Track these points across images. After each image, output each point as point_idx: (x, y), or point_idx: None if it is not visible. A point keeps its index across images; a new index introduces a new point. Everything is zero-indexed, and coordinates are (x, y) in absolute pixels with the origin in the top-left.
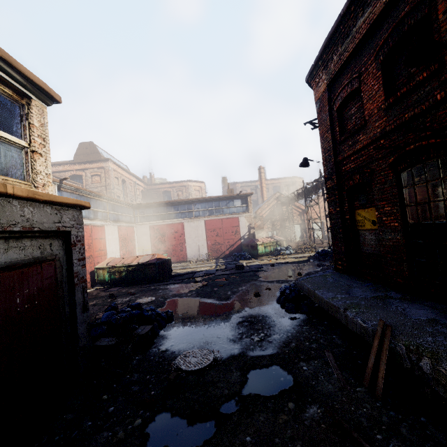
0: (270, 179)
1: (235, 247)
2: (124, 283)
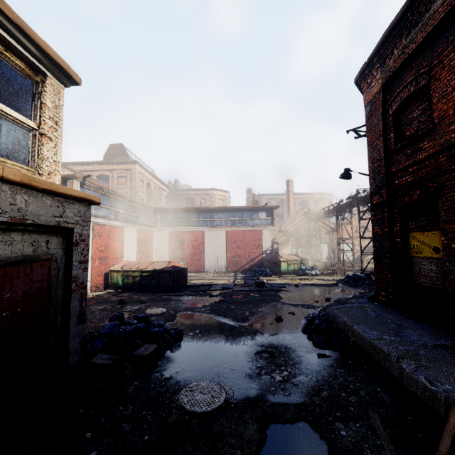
0: (298, 194)
1: (255, 262)
2: (137, 289)
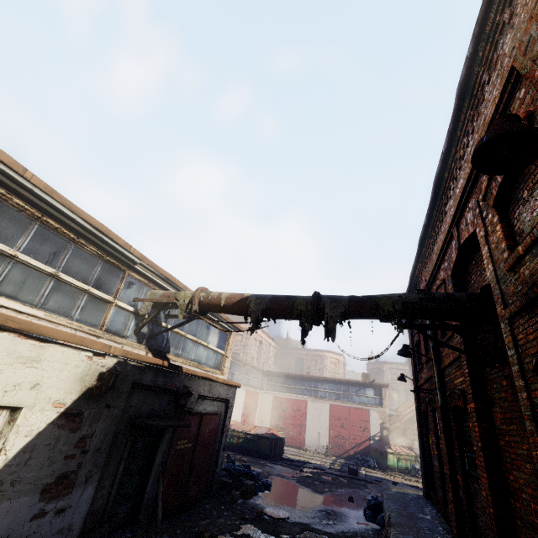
0: None
1: (361, 448)
2: (239, 451)
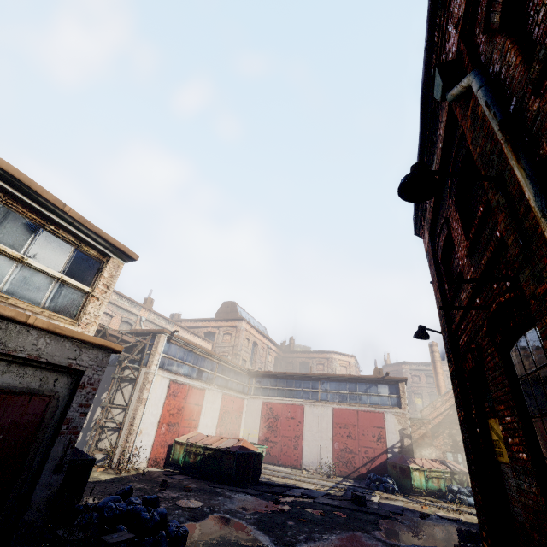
0: None
1: (376, 464)
2: (197, 474)
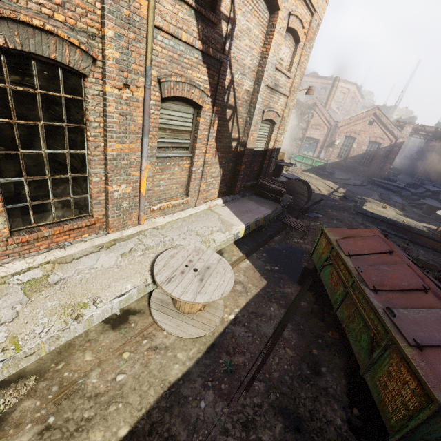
0: (309, 76)
1: None
2: None
